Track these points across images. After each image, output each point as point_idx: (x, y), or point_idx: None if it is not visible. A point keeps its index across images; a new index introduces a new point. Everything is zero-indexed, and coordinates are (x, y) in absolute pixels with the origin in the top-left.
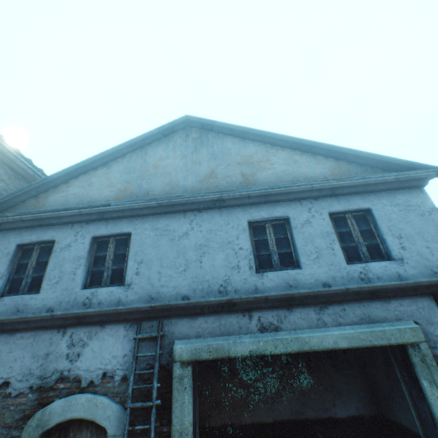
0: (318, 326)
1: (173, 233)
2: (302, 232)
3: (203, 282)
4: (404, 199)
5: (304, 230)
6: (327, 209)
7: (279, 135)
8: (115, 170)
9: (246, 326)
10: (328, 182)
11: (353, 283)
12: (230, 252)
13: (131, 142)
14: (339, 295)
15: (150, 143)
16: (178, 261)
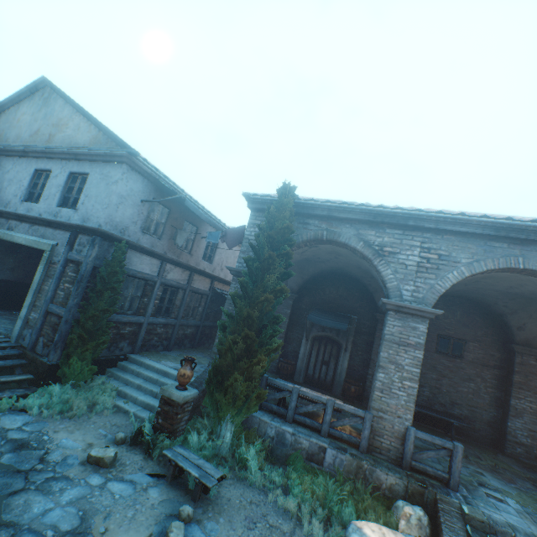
0: (26, 234)
1: (5, 170)
2: (51, 182)
3: (3, 200)
4: (109, 171)
5: (52, 181)
6: (71, 169)
7: (76, 103)
8: (2, 120)
9: (5, 226)
10: (72, 149)
11: (51, 217)
12: (19, 187)
13: (12, 98)
14: (38, 221)
15: (25, 99)
16: (0, 186)
